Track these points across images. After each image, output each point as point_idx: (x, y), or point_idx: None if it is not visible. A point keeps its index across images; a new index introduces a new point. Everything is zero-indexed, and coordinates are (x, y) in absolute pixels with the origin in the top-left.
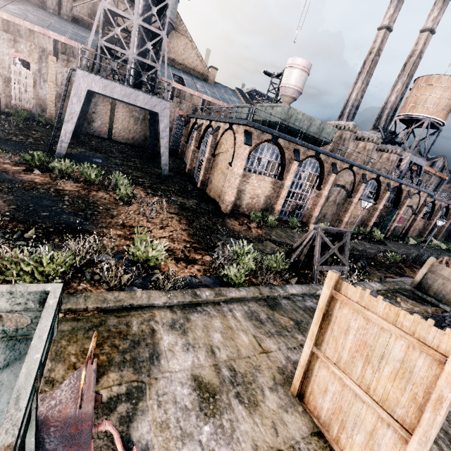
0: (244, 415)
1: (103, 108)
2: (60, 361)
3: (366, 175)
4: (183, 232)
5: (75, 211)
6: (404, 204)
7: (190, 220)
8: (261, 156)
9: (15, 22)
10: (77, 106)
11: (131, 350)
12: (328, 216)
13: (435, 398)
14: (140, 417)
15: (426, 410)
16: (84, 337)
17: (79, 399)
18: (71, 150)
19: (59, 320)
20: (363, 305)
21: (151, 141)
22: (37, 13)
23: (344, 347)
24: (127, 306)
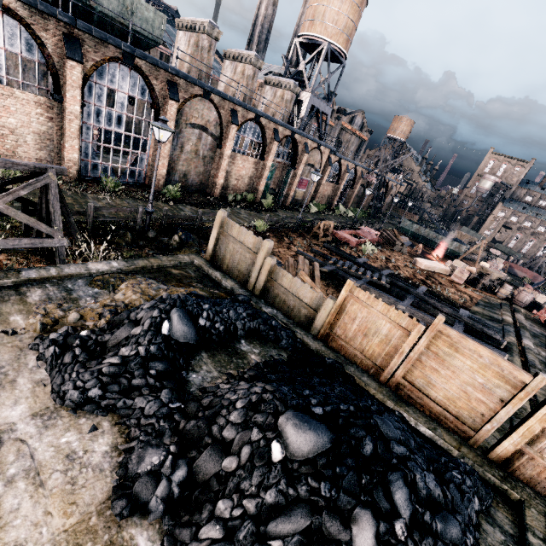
0: None
1: None
2: None
3: (237, 112)
4: None
5: None
6: (301, 162)
7: None
8: None
9: None
10: None
11: None
12: (193, 177)
13: None
14: None
15: None
16: None
17: None
18: None
19: None
20: None
21: None
22: None
23: None
24: None
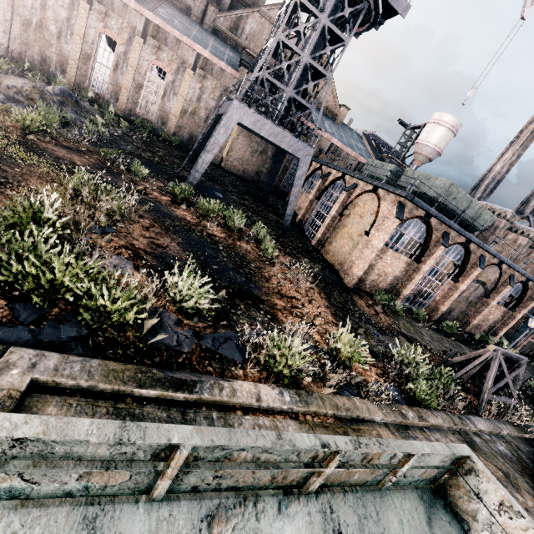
0: None
1: None
2: None
3: (514, 276)
4: (327, 309)
5: (235, 267)
6: None
7: (327, 294)
8: (405, 232)
9: (165, 30)
10: (222, 137)
11: None
12: (454, 313)
13: None
14: None
15: None
16: None
17: None
18: None
19: (313, 425)
20: None
21: (267, 179)
22: (182, 20)
23: None
24: (354, 416)
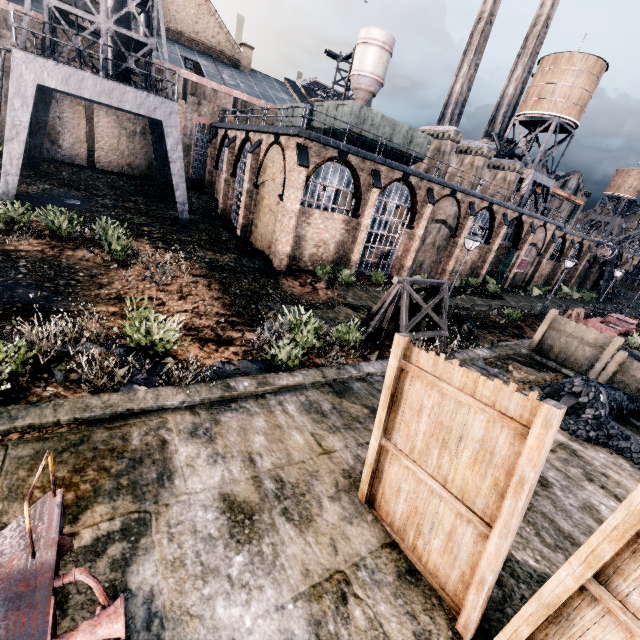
0: (293, 535)
1: (74, 116)
2: (17, 499)
3: (474, 203)
4: (215, 301)
5: (37, 282)
6: (525, 242)
7: (225, 283)
8: (326, 183)
9: None
10: (22, 112)
11: (129, 472)
12: (426, 266)
13: (517, 480)
14: (142, 558)
15: (507, 496)
16: (56, 462)
17: (29, 545)
18: (27, 187)
19: (14, 443)
20: (438, 375)
21: (158, 167)
22: None
23: (418, 432)
24: (123, 412)
